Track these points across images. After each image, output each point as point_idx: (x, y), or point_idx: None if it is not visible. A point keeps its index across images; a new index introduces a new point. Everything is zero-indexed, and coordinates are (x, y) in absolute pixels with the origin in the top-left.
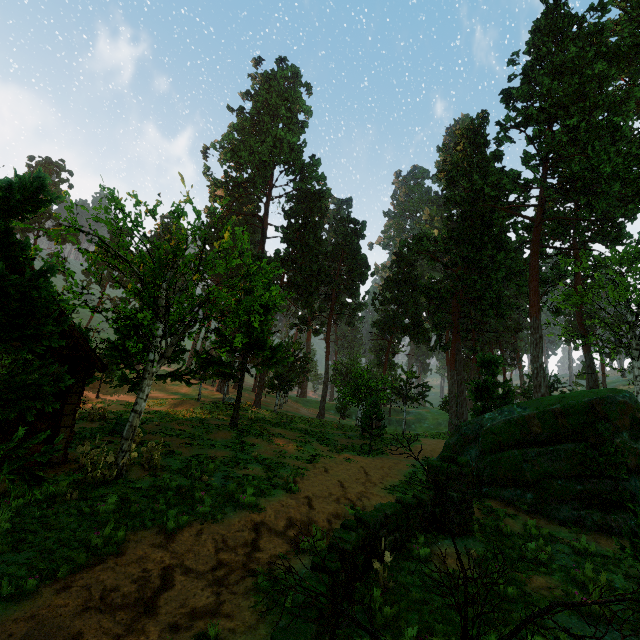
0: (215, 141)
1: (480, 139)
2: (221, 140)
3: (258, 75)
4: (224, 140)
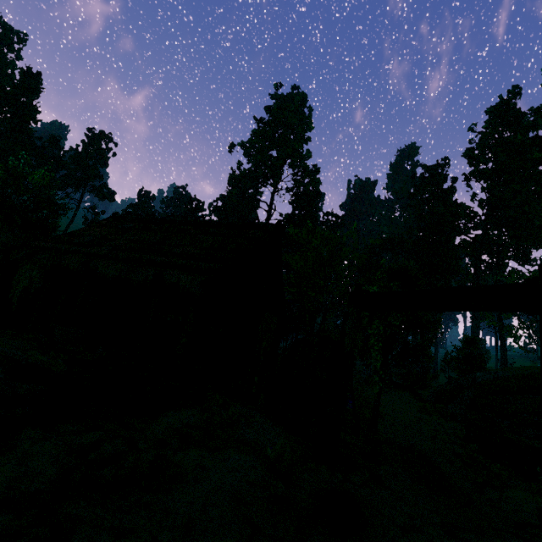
0: (241, 141)
1: (441, 176)
2: (247, 142)
3: (280, 98)
4: (249, 142)
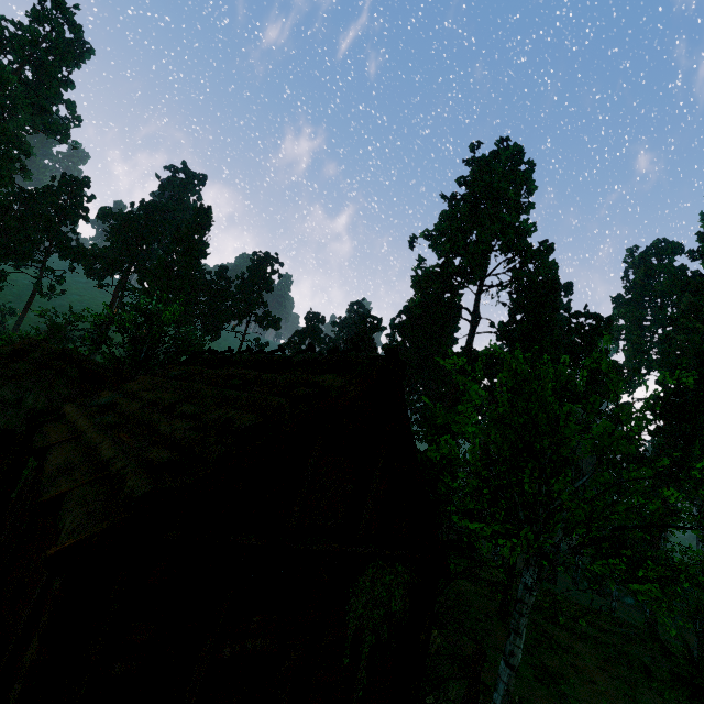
0: (425, 230)
1: None
2: (433, 229)
3: (478, 160)
4: (436, 229)
